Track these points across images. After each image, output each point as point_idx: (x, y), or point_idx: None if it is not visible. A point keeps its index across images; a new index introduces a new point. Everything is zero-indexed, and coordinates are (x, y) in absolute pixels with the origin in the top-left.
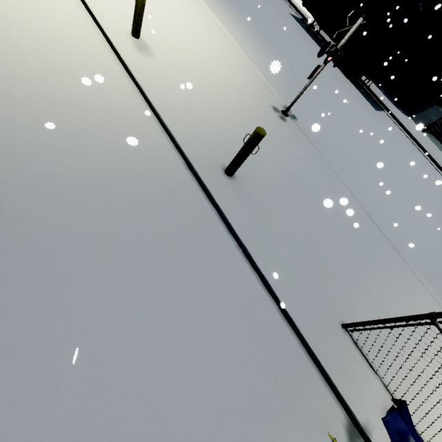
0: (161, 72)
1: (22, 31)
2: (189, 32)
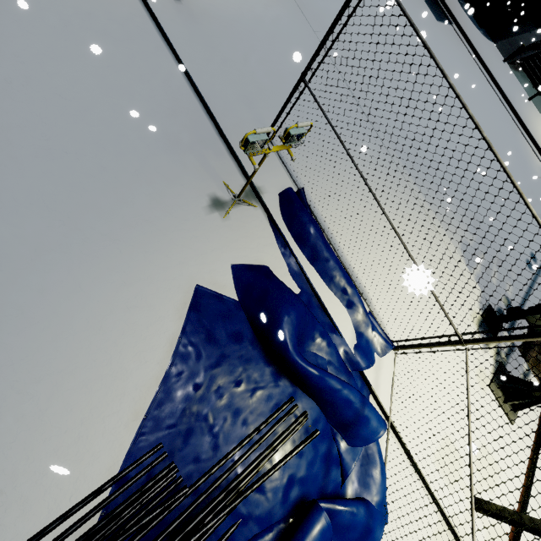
0: None
1: None
2: None
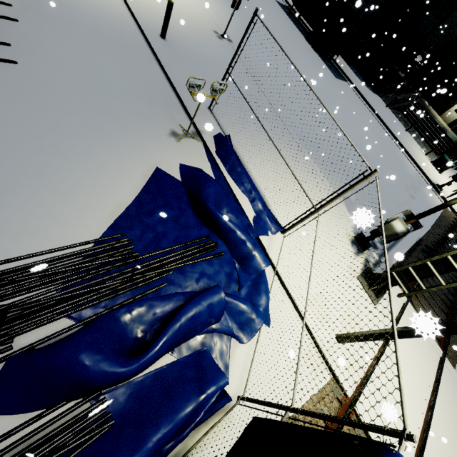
0: None
1: None
2: None
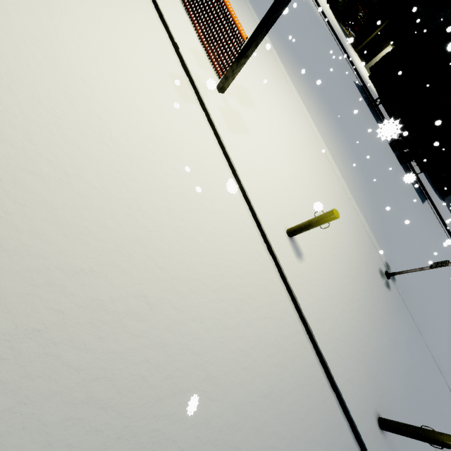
0: (315, 284)
1: (216, 289)
2: (314, 188)
